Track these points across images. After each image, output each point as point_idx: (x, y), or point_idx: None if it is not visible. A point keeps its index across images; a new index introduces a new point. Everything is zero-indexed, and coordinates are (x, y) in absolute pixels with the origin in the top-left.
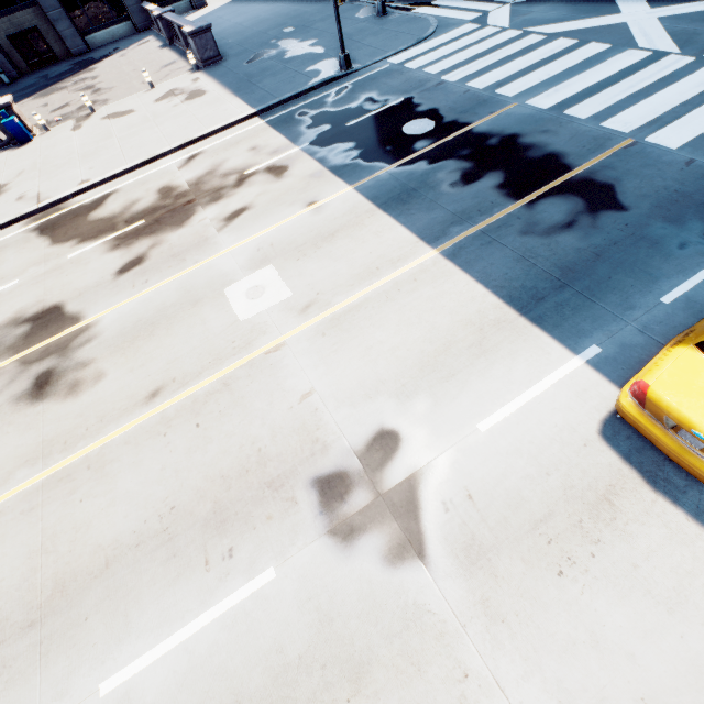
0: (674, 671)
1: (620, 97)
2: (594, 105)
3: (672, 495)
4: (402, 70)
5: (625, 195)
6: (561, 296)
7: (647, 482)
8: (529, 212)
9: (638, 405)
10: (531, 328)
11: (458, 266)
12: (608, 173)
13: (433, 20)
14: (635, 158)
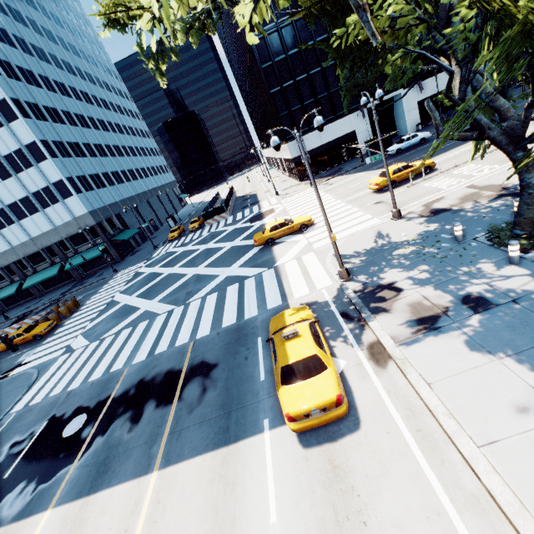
0: (413, 490)
1: (172, 332)
2: (165, 342)
3: (340, 435)
4: (30, 408)
5: (211, 360)
6: (233, 418)
7: (332, 441)
8: (183, 402)
9: (295, 422)
10: (238, 444)
11: (176, 463)
12: (197, 359)
13: (32, 369)
14: (200, 346)
